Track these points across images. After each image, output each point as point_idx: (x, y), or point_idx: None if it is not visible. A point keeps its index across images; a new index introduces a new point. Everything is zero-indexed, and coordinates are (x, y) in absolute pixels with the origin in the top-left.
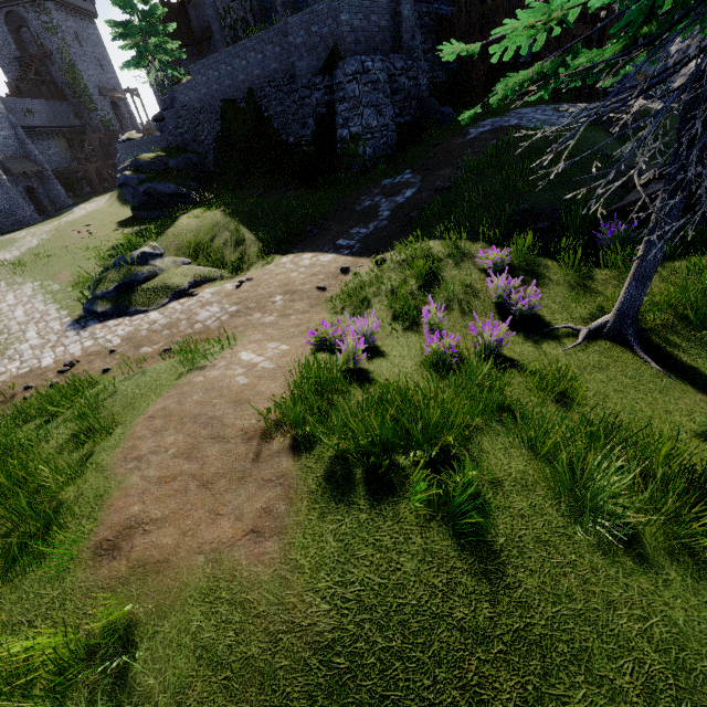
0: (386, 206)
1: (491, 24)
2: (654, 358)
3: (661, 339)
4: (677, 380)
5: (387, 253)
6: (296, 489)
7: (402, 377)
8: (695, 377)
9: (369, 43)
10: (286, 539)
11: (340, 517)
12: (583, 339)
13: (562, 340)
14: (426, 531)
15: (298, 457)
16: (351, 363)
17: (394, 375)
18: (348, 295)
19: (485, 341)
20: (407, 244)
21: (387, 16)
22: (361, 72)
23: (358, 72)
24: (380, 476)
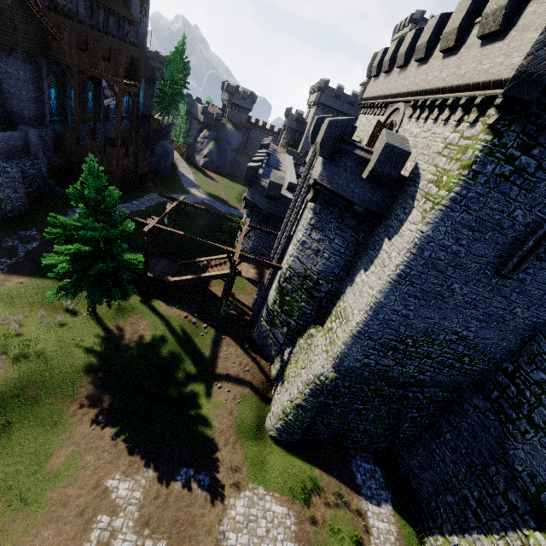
0: (22, 249)
1: (83, 155)
2: (97, 320)
3: (101, 316)
4: (99, 325)
5: (24, 279)
6: (5, 361)
7: (32, 332)
8: (102, 324)
9: (8, 153)
10: (5, 368)
11: (18, 362)
12: (84, 317)
13: (80, 317)
14: (36, 360)
15: (4, 355)
16: (14, 330)
17: (29, 332)
18: (5, 299)
19: (57, 320)
20: (34, 276)
21: (20, 140)
22: (4, 172)
23: (2, 172)
24: (26, 354)
